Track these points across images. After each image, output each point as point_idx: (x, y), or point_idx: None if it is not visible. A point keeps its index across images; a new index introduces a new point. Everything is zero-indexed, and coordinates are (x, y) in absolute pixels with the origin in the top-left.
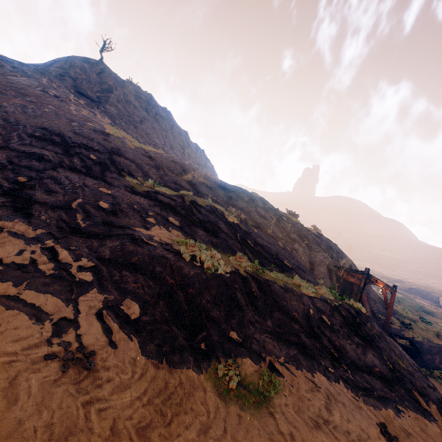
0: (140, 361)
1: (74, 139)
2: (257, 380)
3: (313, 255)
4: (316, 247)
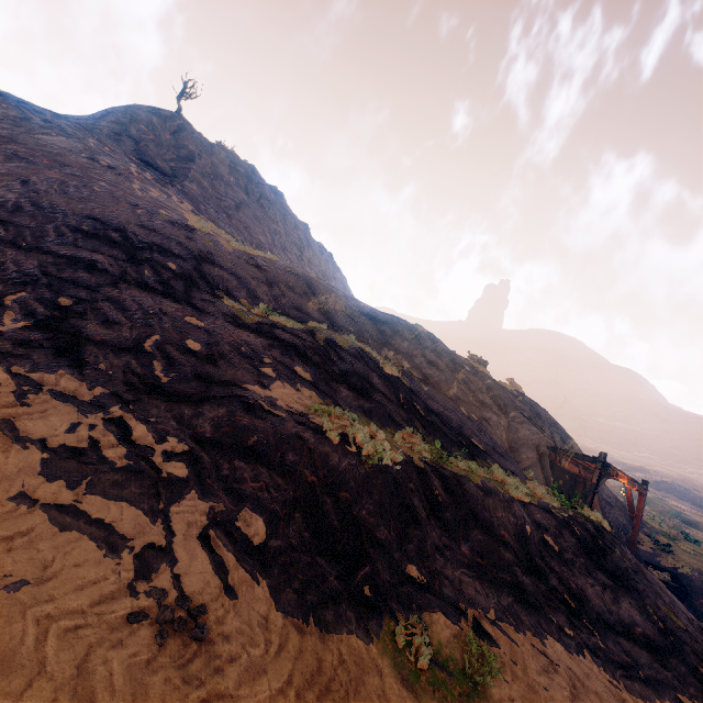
0: (275, 622)
1: (142, 236)
2: (460, 652)
3: (513, 428)
4: (518, 415)
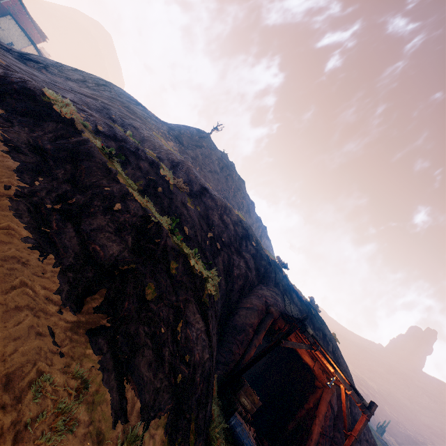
0: None
1: (118, 114)
2: None
3: (259, 286)
4: (274, 288)
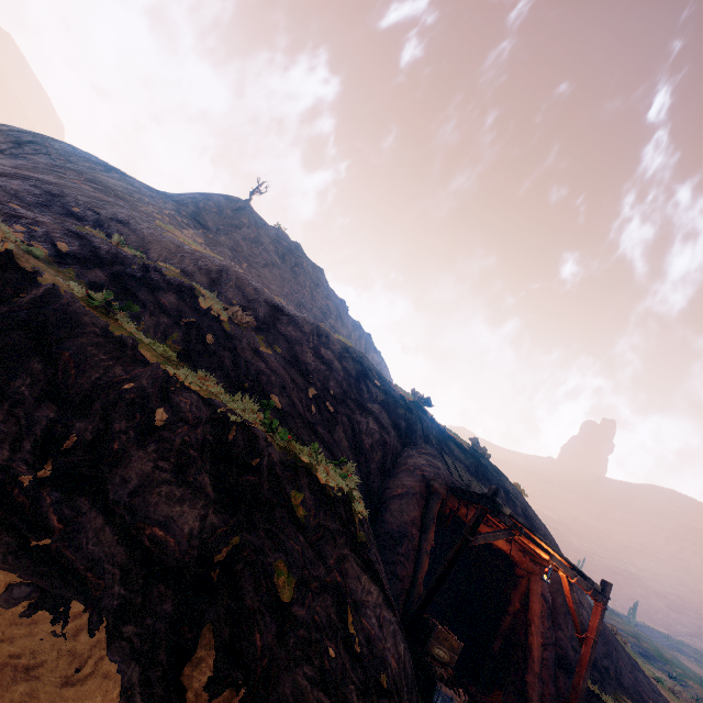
0: None
1: (83, 200)
2: None
3: (406, 453)
4: (427, 447)
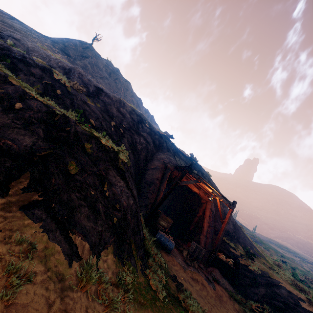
0: None
1: None
2: None
3: (157, 153)
4: (167, 152)
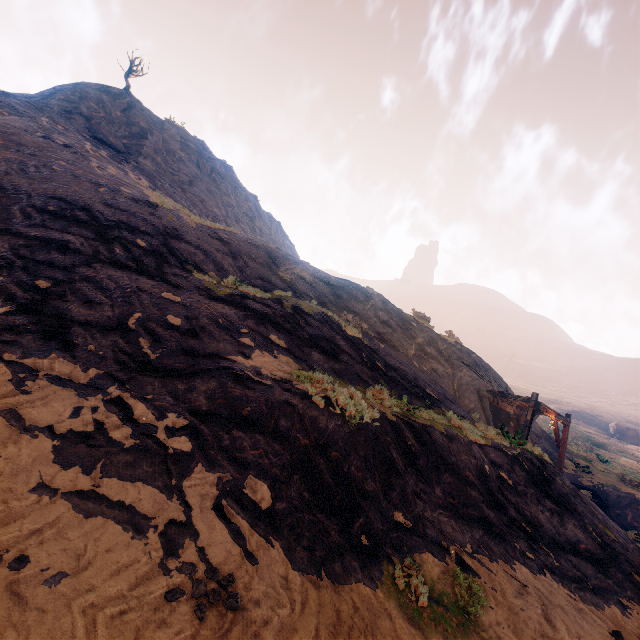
0: (294, 581)
1: (108, 214)
2: (450, 587)
3: (457, 376)
4: (460, 364)
